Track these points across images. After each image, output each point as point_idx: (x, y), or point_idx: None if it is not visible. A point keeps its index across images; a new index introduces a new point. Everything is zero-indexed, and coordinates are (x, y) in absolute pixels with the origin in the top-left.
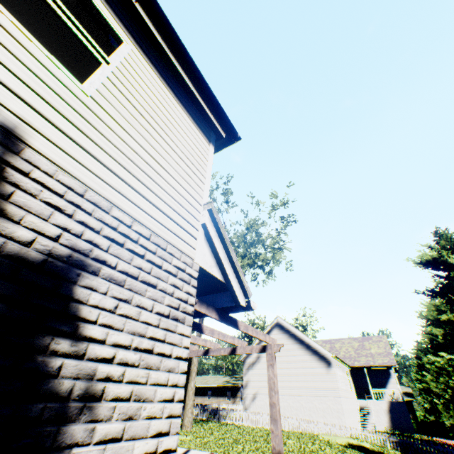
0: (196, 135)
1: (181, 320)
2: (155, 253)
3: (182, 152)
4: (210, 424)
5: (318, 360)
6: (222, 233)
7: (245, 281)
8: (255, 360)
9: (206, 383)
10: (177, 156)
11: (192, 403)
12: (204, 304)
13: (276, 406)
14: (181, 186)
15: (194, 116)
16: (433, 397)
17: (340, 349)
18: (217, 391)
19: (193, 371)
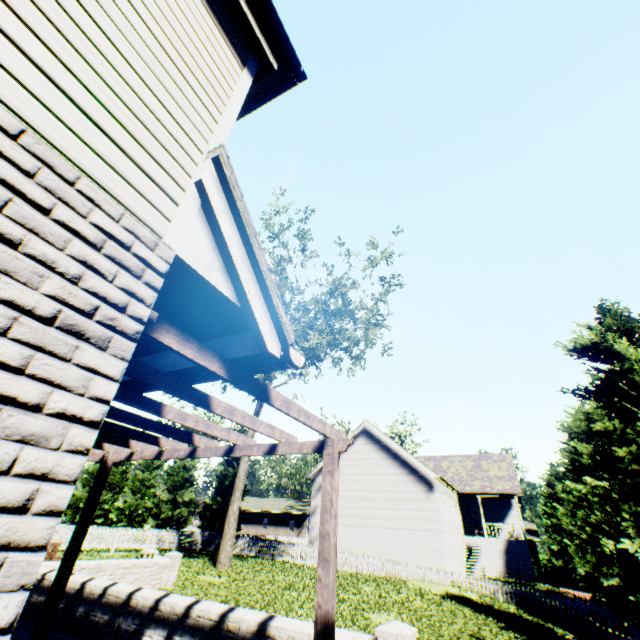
0: (211, 34)
1: (97, 340)
2: (31, 175)
3: (167, 38)
4: (259, 562)
5: (416, 482)
6: (240, 210)
7: (282, 313)
8: None
9: (261, 507)
10: (151, 35)
11: (233, 532)
12: (194, 343)
13: (330, 538)
14: (150, 92)
15: (213, 2)
16: (564, 537)
17: (448, 469)
18: (276, 519)
19: (237, 489)
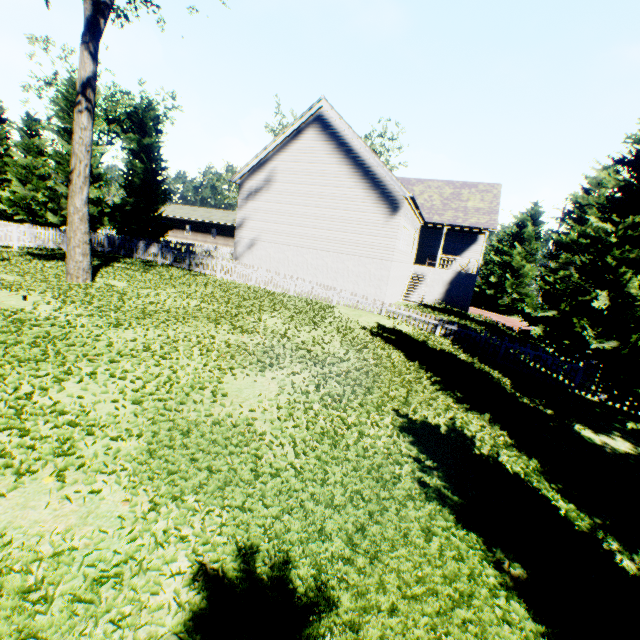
0: None
1: None
2: None
3: None
4: (162, 274)
5: (377, 201)
6: None
7: None
8: (261, 185)
9: (208, 219)
10: None
11: (83, 239)
12: None
13: None
14: None
15: None
16: (507, 273)
17: (421, 196)
18: (225, 232)
19: (76, 174)
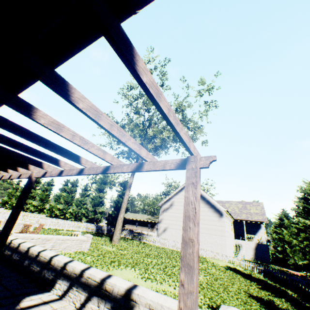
0: None
1: None
2: None
3: None
4: (133, 242)
5: (213, 212)
6: None
7: None
8: (168, 206)
9: (135, 218)
10: None
11: (120, 227)
12: None
13: (194, 245)
14: None
15: None
16: (285, 244)
17: (229, 207)
18: (142, 223)
19: (123, 207)
